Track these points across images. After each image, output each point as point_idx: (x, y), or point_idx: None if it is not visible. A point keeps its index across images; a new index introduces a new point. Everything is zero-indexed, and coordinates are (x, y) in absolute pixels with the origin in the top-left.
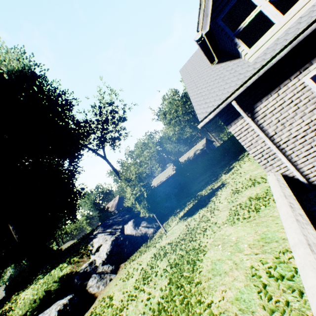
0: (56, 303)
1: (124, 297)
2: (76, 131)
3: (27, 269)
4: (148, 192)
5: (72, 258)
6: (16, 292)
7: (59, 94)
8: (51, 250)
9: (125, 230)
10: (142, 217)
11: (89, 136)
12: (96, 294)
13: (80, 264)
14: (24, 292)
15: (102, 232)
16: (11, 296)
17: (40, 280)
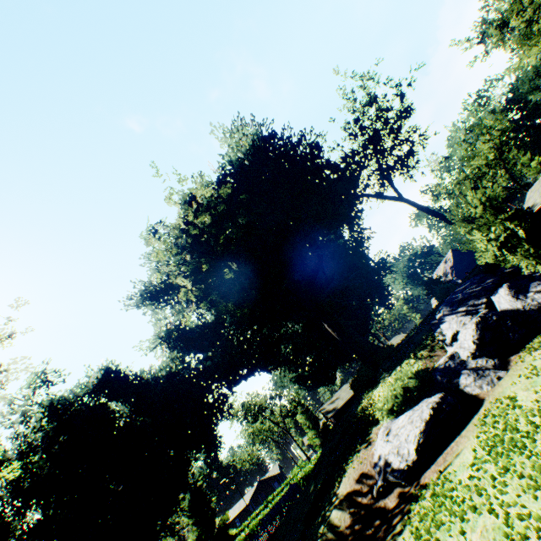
0: (423, 401)
1: (538, 397)
2: (340, 181)
3: (363, 368)
4: (525, 227)
5: (417, 352)
6: (364, 391)
7: (299, 143)
8: (378, 348)
9: (494, 305)
10: (528, 277)
11: (358, 177)
12: (478, 395)
13: (433, 360)
14: (375, 390)
15: (451, 314)
16: (360, 395)
17: (387, 378)
